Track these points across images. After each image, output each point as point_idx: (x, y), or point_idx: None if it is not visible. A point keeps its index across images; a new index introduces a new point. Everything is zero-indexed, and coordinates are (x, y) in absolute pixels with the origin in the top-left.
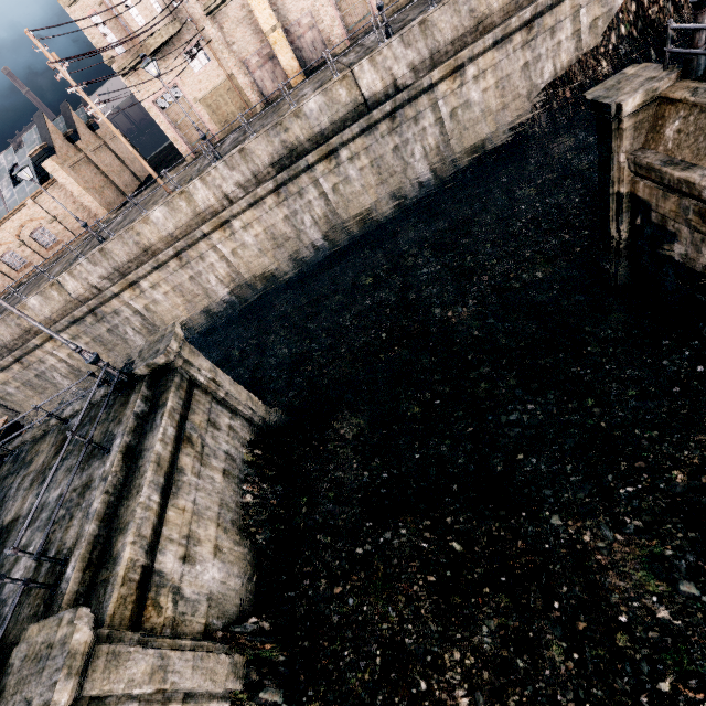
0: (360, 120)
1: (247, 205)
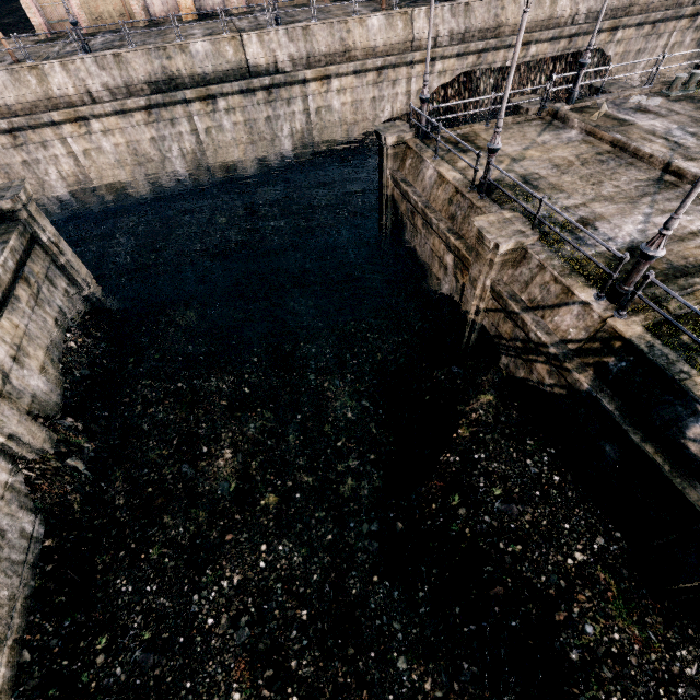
0: (241, 81)
1: (112, 111)
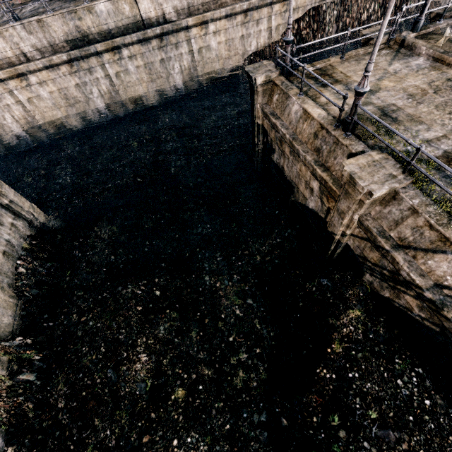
0: (138, 32)
1: (43, 66)
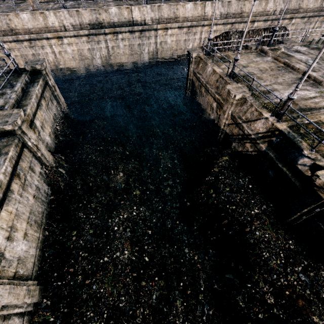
0: (129, 27)
1: (73, 35)
